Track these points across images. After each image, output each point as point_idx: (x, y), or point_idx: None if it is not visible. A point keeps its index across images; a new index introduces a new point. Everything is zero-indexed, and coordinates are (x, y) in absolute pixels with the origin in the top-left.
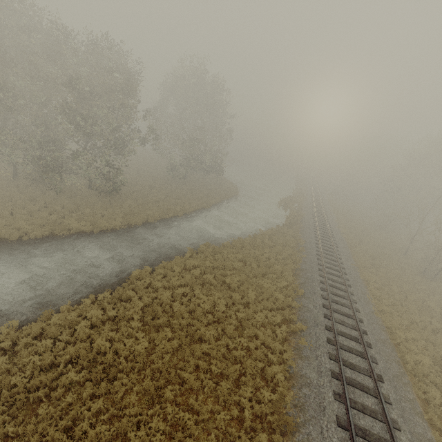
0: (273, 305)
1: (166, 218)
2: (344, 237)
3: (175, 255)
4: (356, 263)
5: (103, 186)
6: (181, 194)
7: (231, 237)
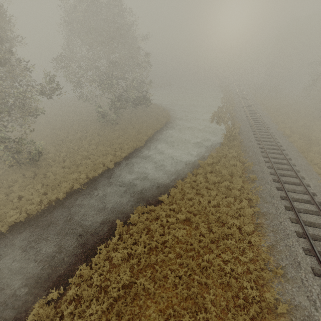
0: (246, 319)
1: (96, 176)
2: (291, 140)
3: (101, 240)
4: (320, 177)
5: (20, 160)
6: (113, 138)
7: (169, 180)
